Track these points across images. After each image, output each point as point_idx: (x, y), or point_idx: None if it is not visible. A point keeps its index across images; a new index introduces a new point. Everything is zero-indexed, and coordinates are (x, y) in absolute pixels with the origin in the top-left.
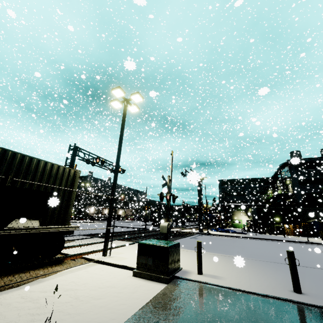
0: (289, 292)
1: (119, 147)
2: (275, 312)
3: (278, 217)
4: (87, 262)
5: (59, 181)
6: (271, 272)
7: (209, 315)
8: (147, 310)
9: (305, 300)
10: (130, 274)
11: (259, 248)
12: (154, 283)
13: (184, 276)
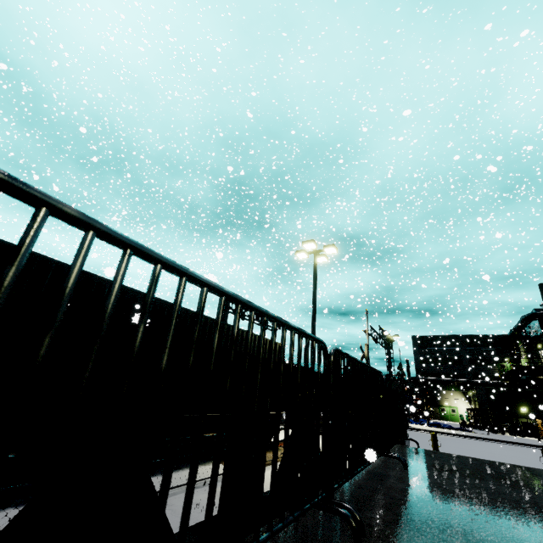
0: None
1: (314, 311)
2: None
3: (525, 406)
4: None
5: None
6: None
7: None
8: None
9: None
10: None
11: (499, 454)
12: None
13: None
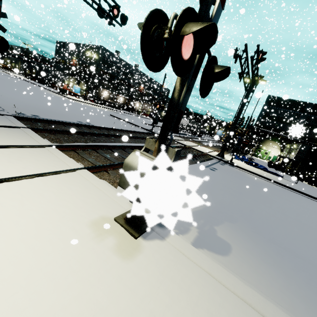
0: None
1: None
2: None
3: None
4: None
5: None
6: None
7: None
8: None
9: None
10: None
11: None
12: None
13: None
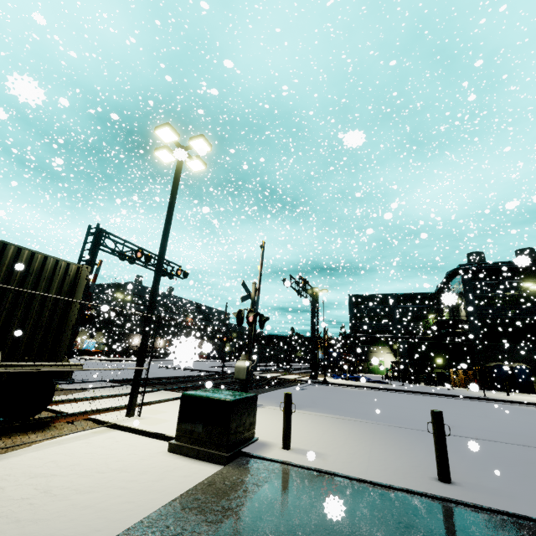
0: (430, 481)
1: (166, 229)
2: (397, 516)
3: (441, 358)
4: (95, 426)
5: (46, 284)
6: (409, 446)
7: (278, 522)
8: (168, 513)
9: (453, 495)
10: (166, 448)
11: (403, 407)
12: (202, 464)
13: (258, 452)
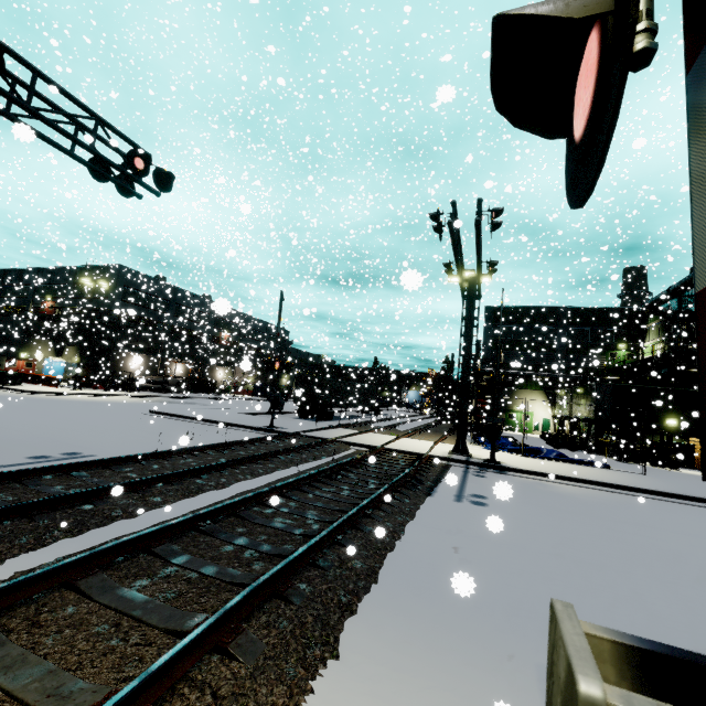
0: None
1: None
2: None
3: (674, 417)
4: None
5: None
6: None
7: None
8: None
9: None
10: None
11: None
12: None
13: None
